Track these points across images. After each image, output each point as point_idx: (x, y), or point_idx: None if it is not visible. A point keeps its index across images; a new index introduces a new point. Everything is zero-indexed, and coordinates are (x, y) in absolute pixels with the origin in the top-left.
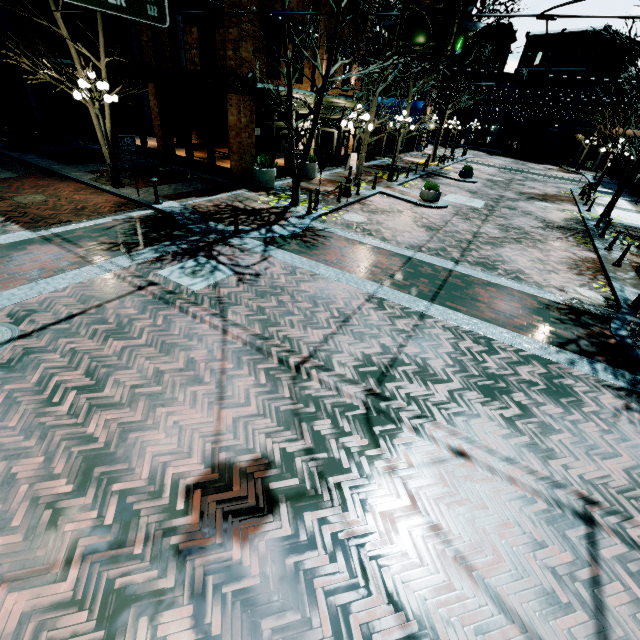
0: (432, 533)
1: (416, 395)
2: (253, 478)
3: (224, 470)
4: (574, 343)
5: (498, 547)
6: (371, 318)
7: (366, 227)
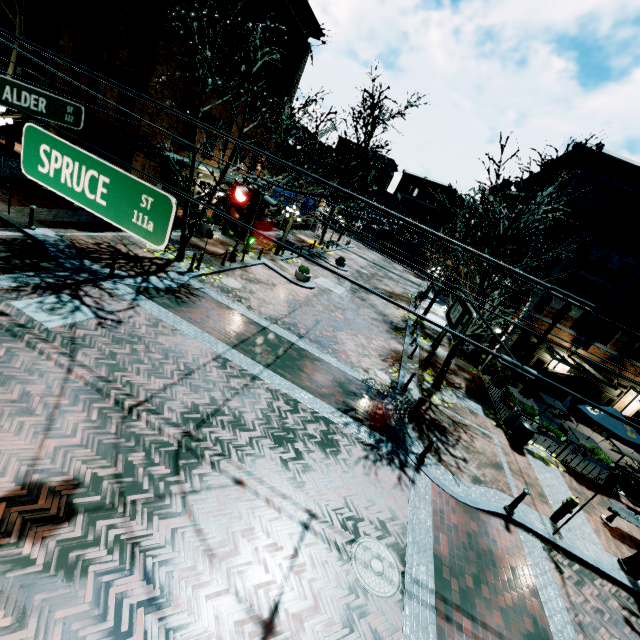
0: (195, 534)
1: (224, 439)
2: (60, 495)
3: (34, 488)
4: (355, 411)
5: (238, 543)
6: (211, 374)
7: (239, 294)
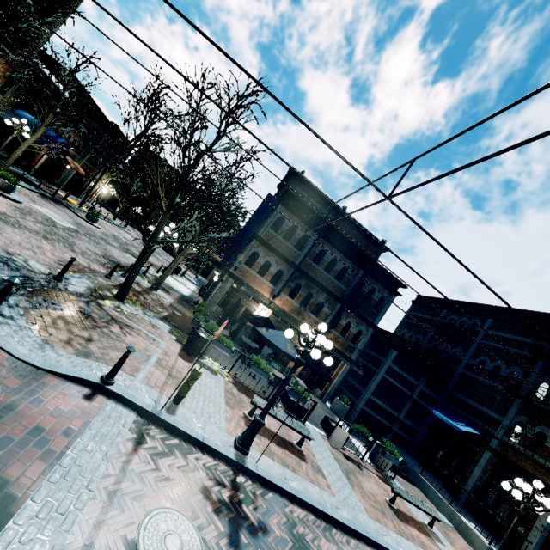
0: None
1: None
2: None
3: None
4: None
5: None
6: None
7: None
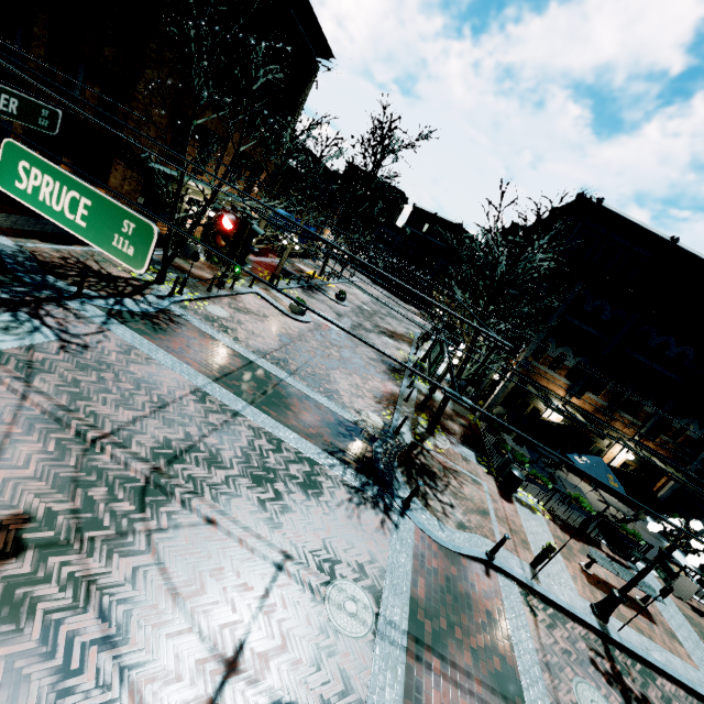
0: (159, 573)
1: (197, 476)
2: (7, 529)
3: None
4: (342, 452)
5: (206, 582)
6: (188, 408)
7: (225, 323)
